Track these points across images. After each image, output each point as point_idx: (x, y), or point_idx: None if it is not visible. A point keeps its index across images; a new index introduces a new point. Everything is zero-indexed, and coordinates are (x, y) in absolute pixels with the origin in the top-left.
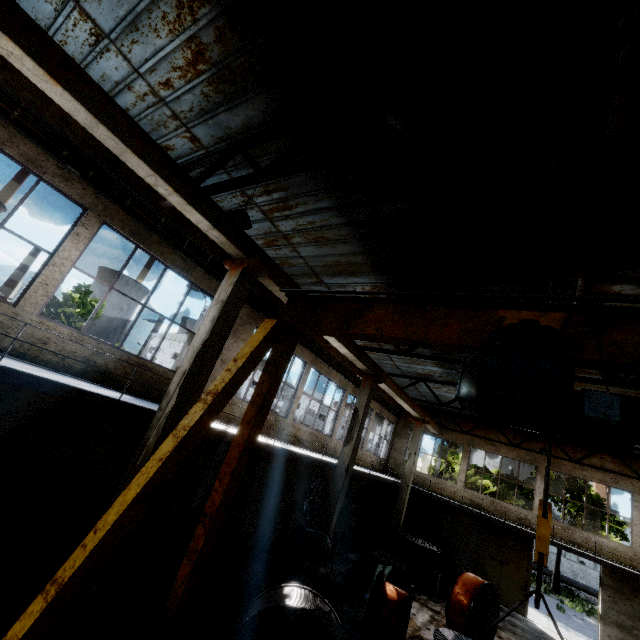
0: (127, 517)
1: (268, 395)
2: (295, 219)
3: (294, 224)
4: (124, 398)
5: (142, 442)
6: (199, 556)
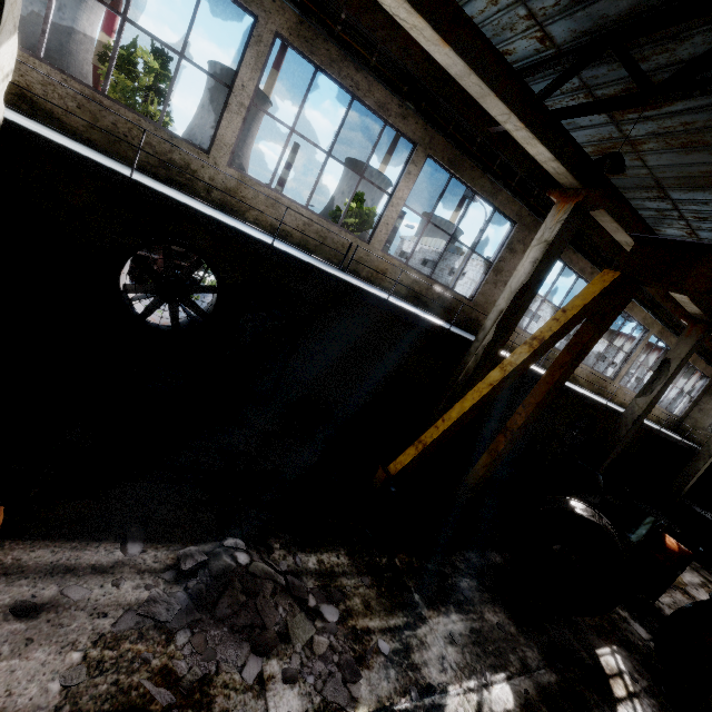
0: (464, 418)
1: (587, 345)
2: (659, 120)
3: (654, 127)
4: (446, 326)
5: (461, 364)
6: (498, 455)
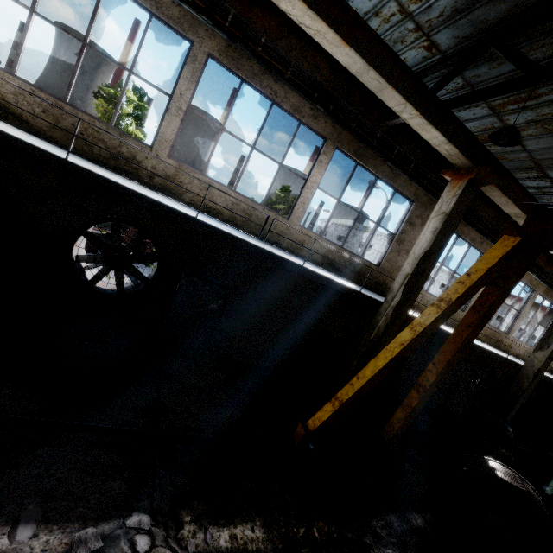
0: (378, 376)
1: (492, 306)
2: (538, 109)
3: (533, 115)
4: (357, 289)
5: (372, 323)
6: (412, 410)
